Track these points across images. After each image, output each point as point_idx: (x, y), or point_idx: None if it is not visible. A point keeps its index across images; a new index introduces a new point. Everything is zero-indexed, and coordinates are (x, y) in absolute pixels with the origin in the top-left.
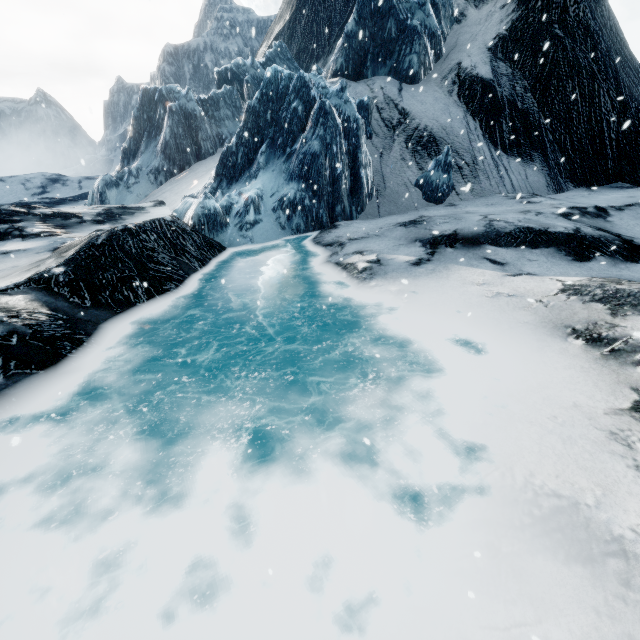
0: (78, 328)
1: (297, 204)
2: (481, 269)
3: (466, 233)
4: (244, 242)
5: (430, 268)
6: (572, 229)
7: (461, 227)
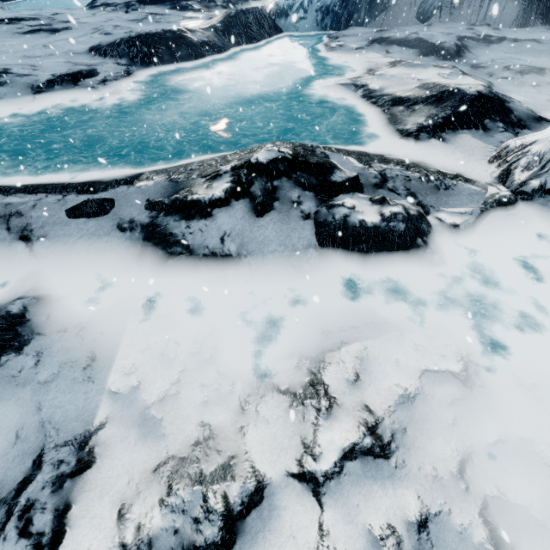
0: (225, 47)
1: (330, 9)
2: (378, 54)
3: (394, 38)
4: (293, 31)
5: (359, 51)
6: (439, 42)
7: (396, 35)
